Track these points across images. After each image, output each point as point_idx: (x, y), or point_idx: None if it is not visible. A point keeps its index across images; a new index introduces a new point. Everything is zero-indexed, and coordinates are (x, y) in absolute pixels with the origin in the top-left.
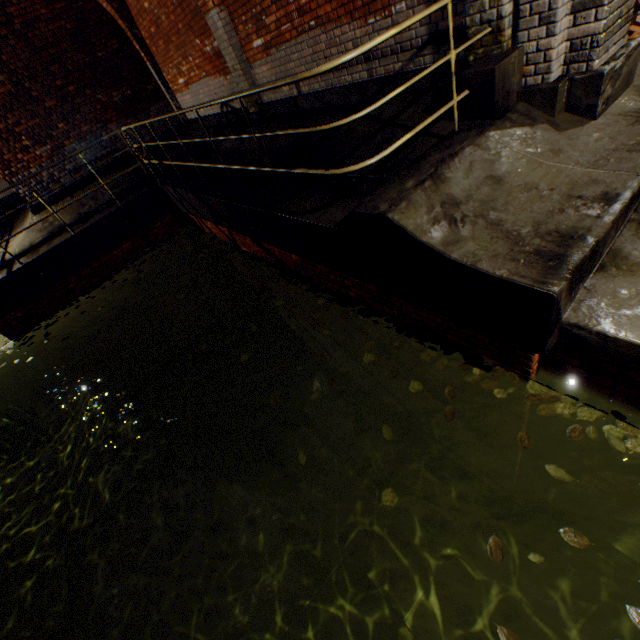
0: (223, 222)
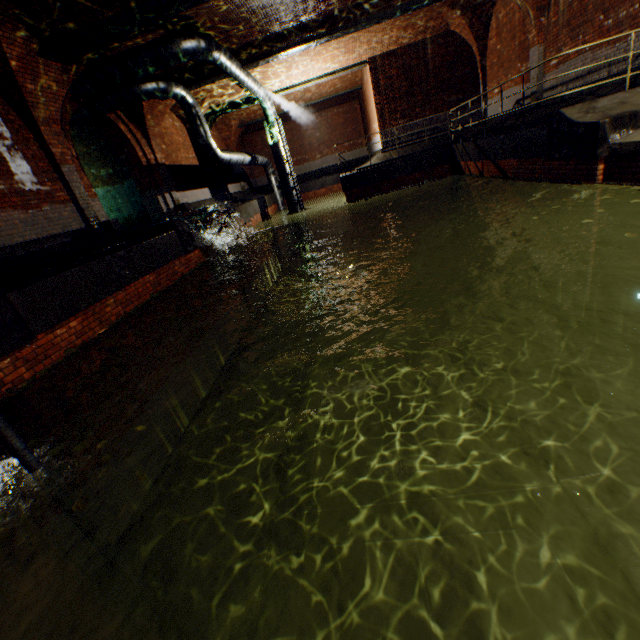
0: (482, 157)
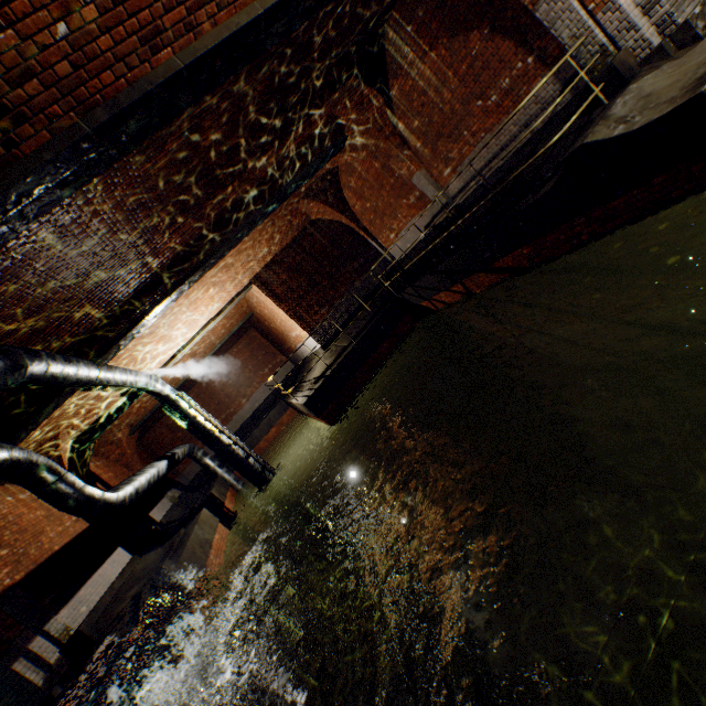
0: (458, 277)
